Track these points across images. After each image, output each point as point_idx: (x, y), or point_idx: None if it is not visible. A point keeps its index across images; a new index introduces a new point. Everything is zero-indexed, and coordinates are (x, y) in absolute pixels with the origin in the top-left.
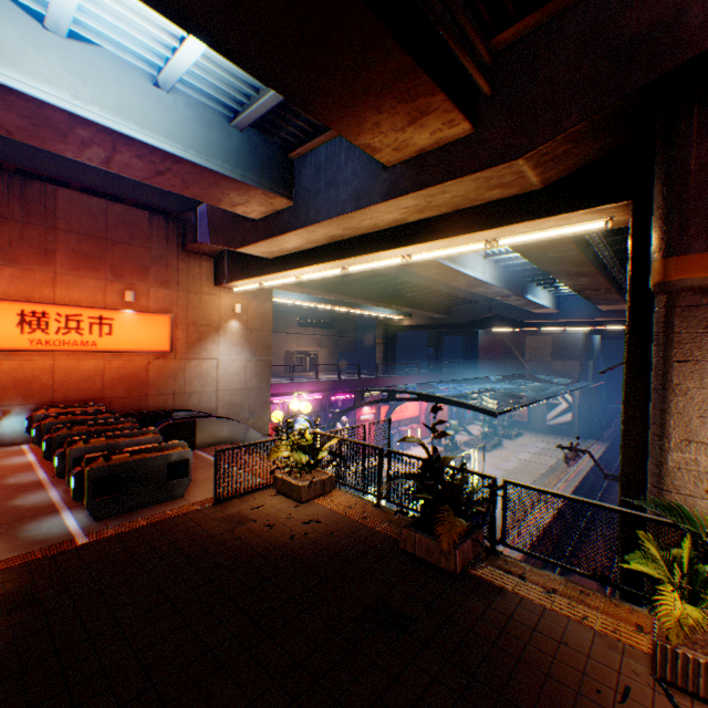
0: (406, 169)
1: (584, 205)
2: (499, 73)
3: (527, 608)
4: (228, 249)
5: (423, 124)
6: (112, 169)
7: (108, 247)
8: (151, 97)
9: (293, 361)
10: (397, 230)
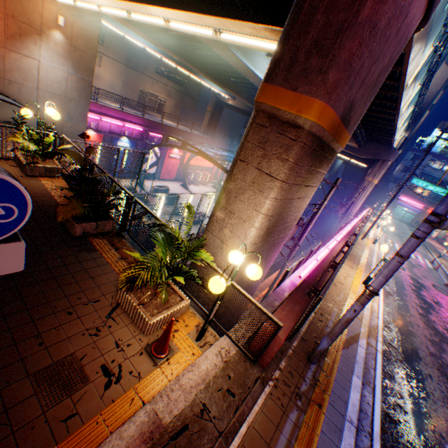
0: None
1: (264, 20)
2: None
3: (96, 261)
4: None
5: None
6: None
7: None
8: None
9: (146, 100)
10: None
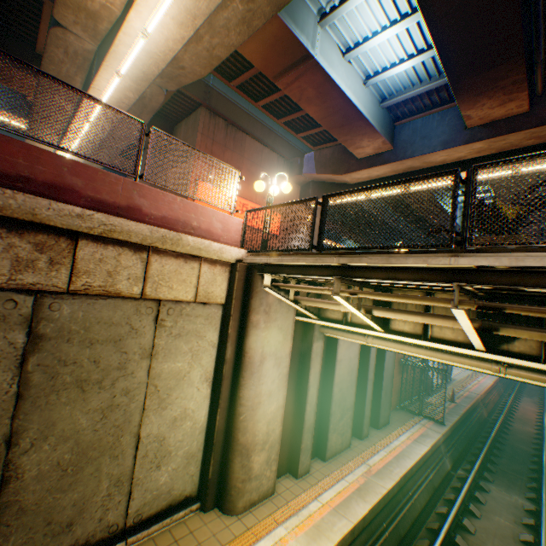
0: (481, 129)
1: None
2: (545, 86)
3: None
4: (319, 179)
5: (505, 106)
6: (320, 122)
7: (260, 171)
8: (361, 89)
9: None
10: (455, 164)
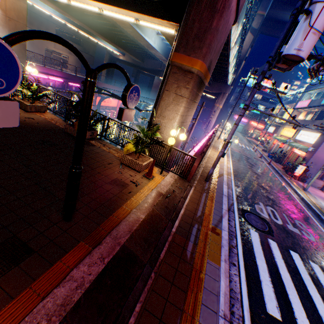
0: None
1: (167, 19)
2: None
3: (99, 150)
4: None
5: None
6: None
7: None
8: None
9: (52, 57)
10: None
